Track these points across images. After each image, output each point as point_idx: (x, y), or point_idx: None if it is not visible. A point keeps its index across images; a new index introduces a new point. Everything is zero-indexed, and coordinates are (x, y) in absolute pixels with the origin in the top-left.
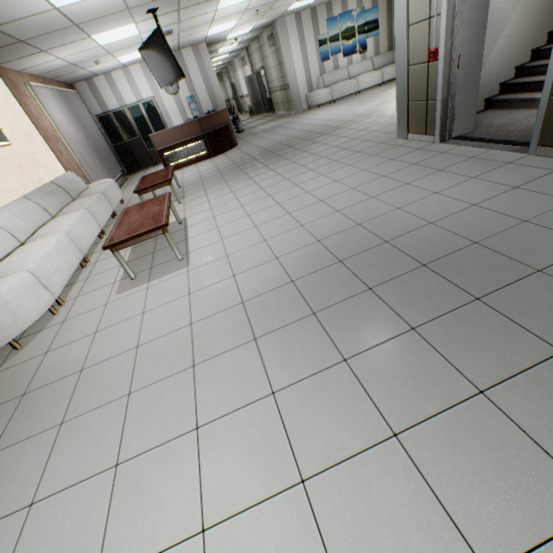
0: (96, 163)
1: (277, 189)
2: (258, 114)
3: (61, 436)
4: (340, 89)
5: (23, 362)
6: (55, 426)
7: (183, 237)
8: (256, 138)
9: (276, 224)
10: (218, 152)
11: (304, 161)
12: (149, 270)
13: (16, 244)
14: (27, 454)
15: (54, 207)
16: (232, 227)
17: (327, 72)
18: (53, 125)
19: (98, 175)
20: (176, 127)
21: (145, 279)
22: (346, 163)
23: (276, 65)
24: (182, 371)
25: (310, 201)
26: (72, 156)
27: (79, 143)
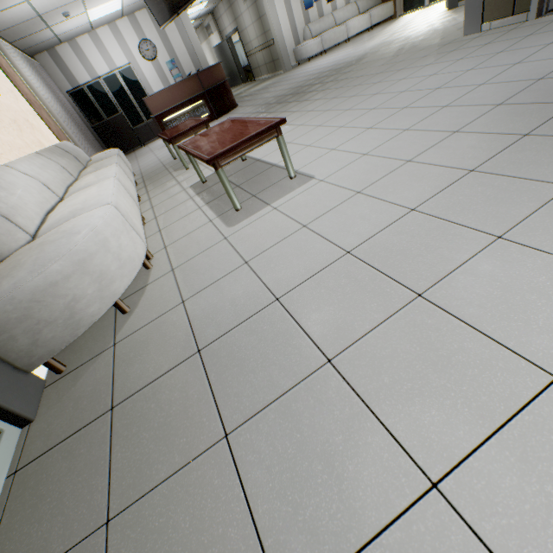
0: (84, 141)
1: (352, 104)
2: (234, 87)
3: (354, 376)
4: (330, 37)
5: (152, 321)
6: (320, 367)
7: (266, 165)
8: (256, 96)
9: (400, 117)
10: (221, 113)
11: (354, 83)
12: (253, 198)
13: (55, 197)
14: (309, 417)
15: (72, 169)
16: (333, 139)
17: (312, 21)
18: (30, 90)
19: (90, 153)
20: (173, 86)
21: (259, 205)
22: (421, 65)
23: (255, 20)
24: (488, 248)
25: (421, 93)
26: (59, 129)
27: (62, 116)
